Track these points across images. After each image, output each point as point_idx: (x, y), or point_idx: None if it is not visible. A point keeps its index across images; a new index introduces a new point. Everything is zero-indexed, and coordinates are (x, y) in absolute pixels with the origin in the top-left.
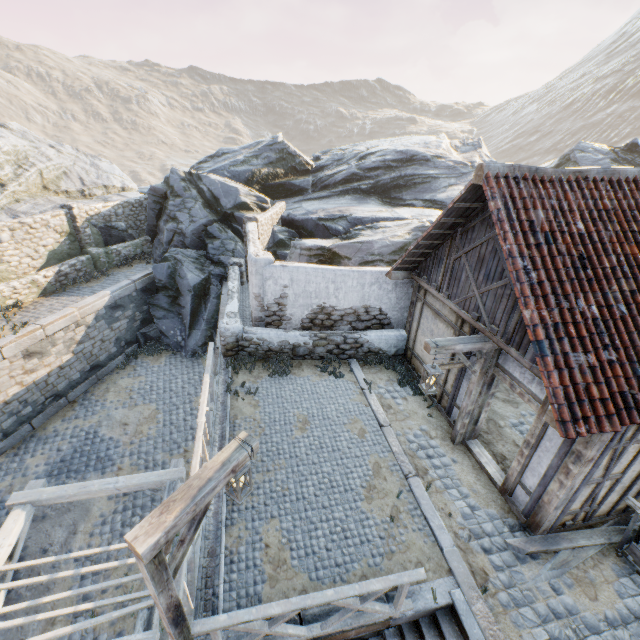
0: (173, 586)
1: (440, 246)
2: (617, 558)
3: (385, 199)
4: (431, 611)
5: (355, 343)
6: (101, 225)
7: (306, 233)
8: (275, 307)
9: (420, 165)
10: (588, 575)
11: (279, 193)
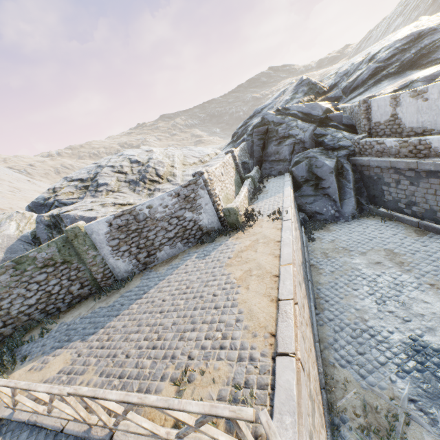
0: None
1: None
2: None
3: (417, 68)
4: None
5: None
6: (240, 162)
7: None
8: None
9: (431, 35)
10: None
11: None
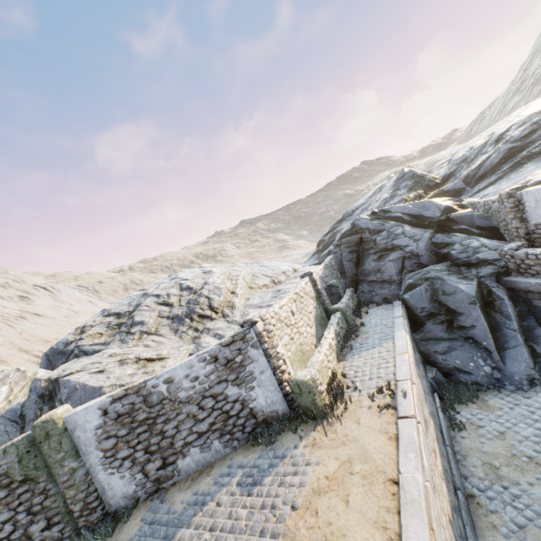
0: None
1: None
2: None
3: None
4: None
5: None
6: (324, 286)
7: None
8: None
9: None
10: None
11: None
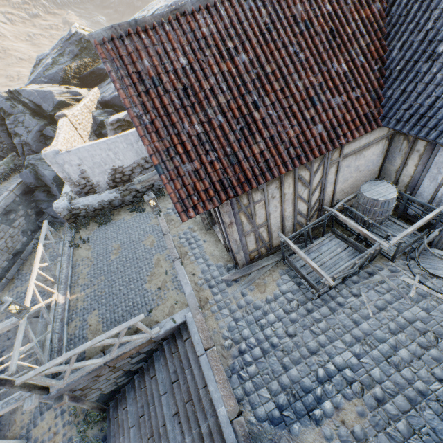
0: None
1: None
2: (284, 266)
3: None
4: (176, 327)
5: (148, 185)
6: None
7: (119, 108)
8: (83, 181)
9: None
10: (264, 281)
11: (94, 80)
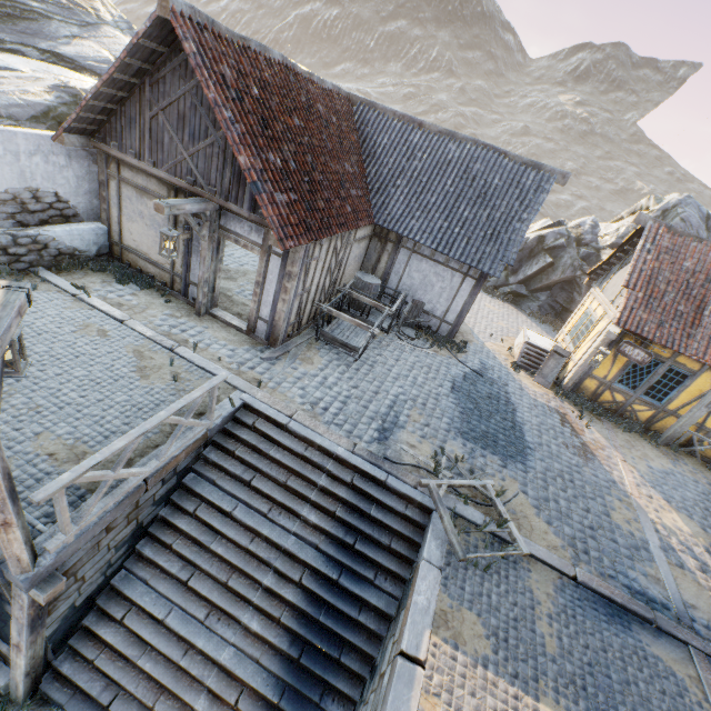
0: (2, 447)
1: (126, 101)
2: (317, 343)
3: None
4: (233, 415)
5: (34, 244)
6: None
7: None
8: None
9: None
10: (307, 355)
11: None
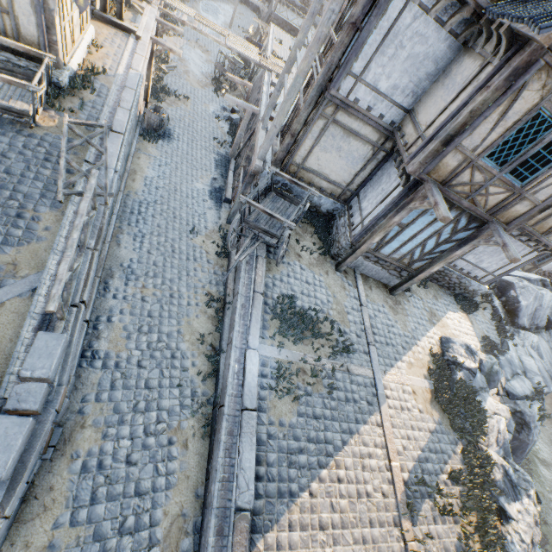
0: None
1: None
2: None
3: None
4: None
5: None
6: None
7: None
8: None
9: None
10: None
11: None
